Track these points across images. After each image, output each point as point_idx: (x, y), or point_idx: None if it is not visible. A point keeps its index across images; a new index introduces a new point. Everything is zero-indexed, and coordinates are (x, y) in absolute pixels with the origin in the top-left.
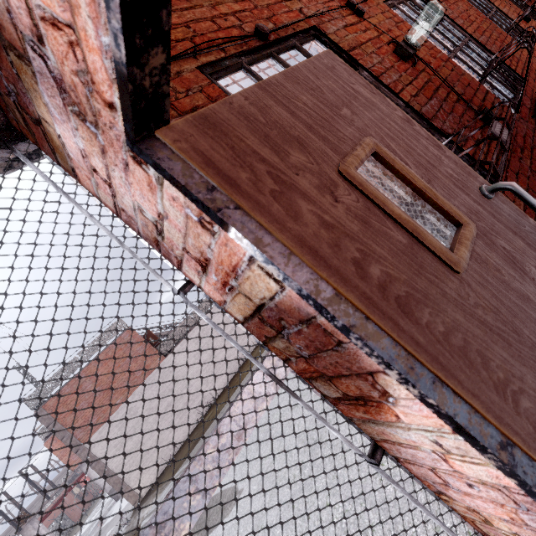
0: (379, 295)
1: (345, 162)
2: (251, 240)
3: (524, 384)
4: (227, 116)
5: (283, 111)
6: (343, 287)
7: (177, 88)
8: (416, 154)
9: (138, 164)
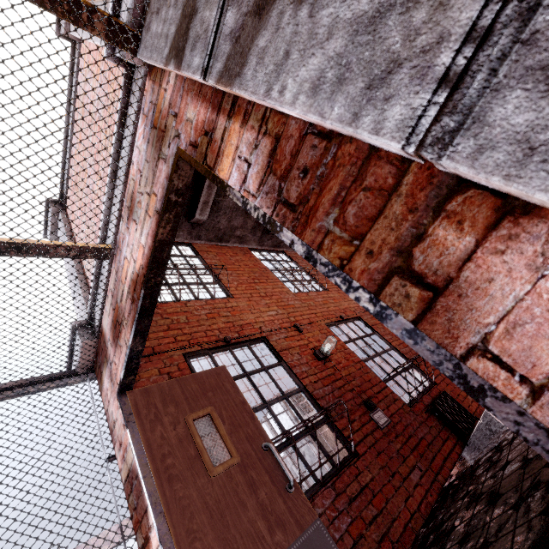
0: (164, 470)
1: (190, 415)
2: (131, 434)
3: (205, 537)
4: (155, 389)
5: (179, 390)
6: (151, 461)
7: (167, 362)
8: (235, 419)
9: (117, 399)
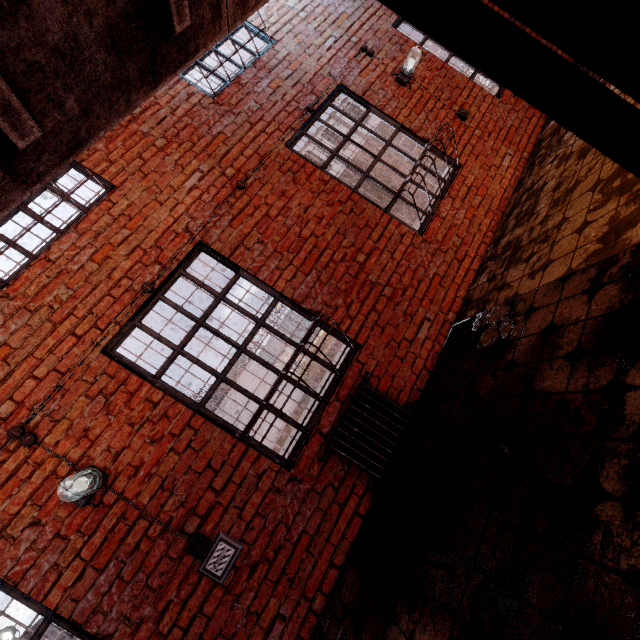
0: None
1: None
2: None
3: None
4: None
5: None
6: None
7: None
8: None
9: None
